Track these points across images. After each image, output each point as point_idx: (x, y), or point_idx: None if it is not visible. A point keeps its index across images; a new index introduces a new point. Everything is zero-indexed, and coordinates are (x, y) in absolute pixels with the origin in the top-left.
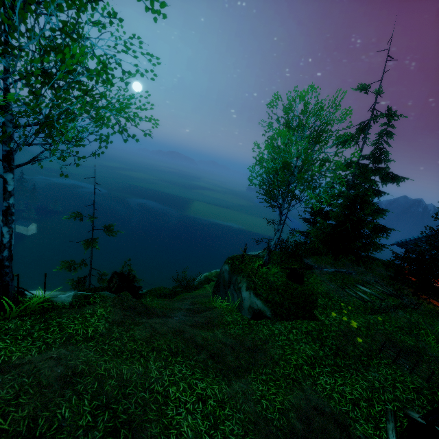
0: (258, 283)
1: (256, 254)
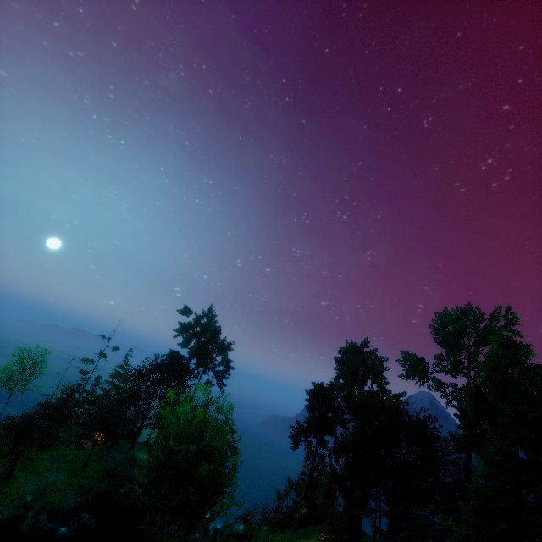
0: None
1: None
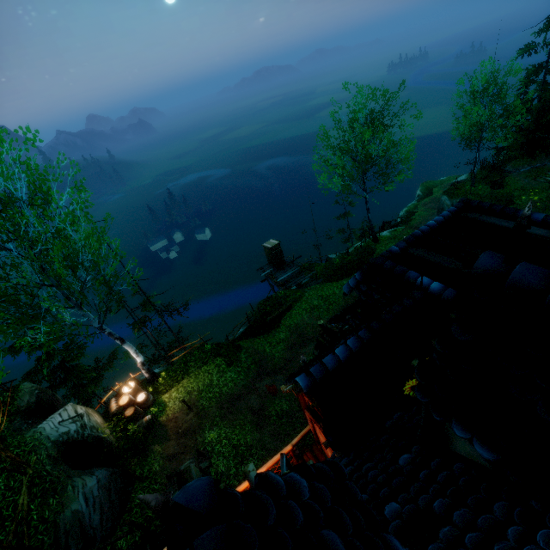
0: (472, 198)
1: (464, 180)
